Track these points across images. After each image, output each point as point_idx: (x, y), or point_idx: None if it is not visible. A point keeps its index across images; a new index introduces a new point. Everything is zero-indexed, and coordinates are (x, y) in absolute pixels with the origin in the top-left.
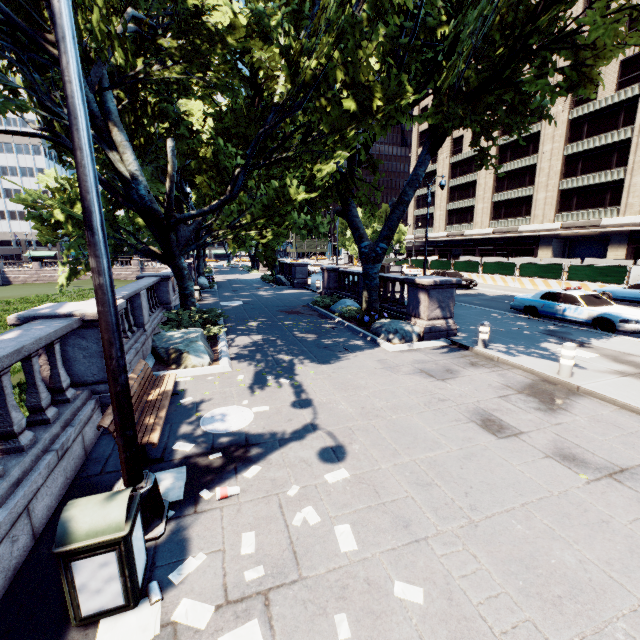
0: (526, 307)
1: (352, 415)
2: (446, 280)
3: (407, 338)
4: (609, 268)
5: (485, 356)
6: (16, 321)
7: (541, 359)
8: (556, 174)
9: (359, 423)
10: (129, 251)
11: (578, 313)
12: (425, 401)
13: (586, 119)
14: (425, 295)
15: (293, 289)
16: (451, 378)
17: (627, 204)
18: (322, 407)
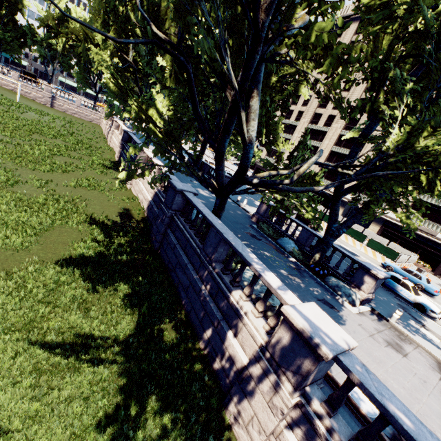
0: None
1: (408, 397)
2: (387, 276)
3: (355, 302)
4: (390, 250)
5: (397, 329)
6: (330, 358)
7: (425, 341)
8: None
9: (418, 407)
10: (187, 172)
11: (408, 296)
12: (420, 382)
13: None
14: (374, 281)
15: None
16: (406, 355)
17: None
18: (388, 385)
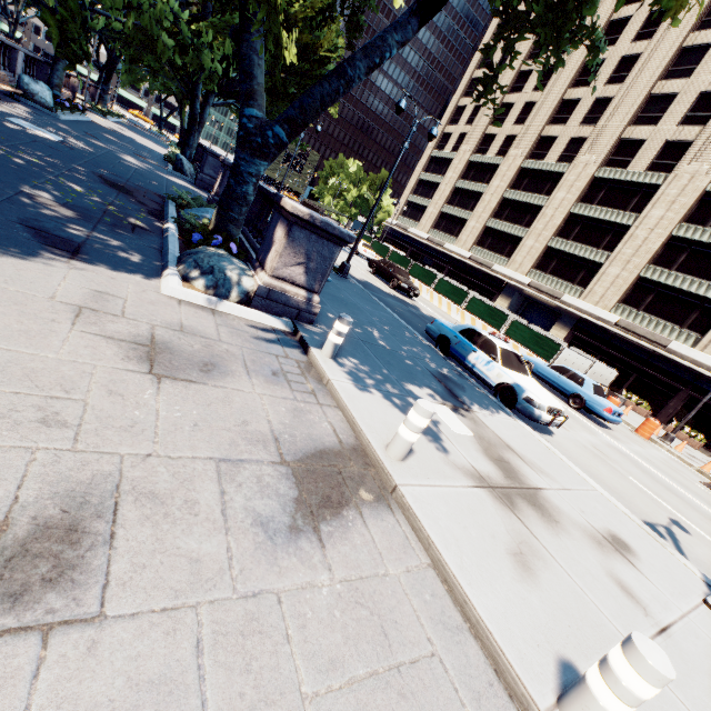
0: (441, 337)
1: None
2: (329, 223)
3: (222, 289)
4: (546, 340)
5: (317, 370)
6: None
7: (390, 409)
8: (553, 227)
9: None
10: None
11: (488, 368)
12: None
13: (607, 185)
14: (284, 231)
15: (190, 184)
16: (186, 380)
17: (592, 290)
18: None
